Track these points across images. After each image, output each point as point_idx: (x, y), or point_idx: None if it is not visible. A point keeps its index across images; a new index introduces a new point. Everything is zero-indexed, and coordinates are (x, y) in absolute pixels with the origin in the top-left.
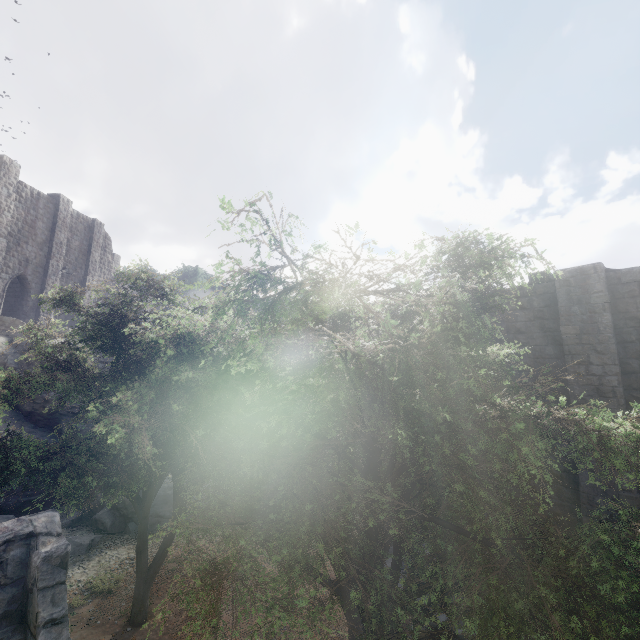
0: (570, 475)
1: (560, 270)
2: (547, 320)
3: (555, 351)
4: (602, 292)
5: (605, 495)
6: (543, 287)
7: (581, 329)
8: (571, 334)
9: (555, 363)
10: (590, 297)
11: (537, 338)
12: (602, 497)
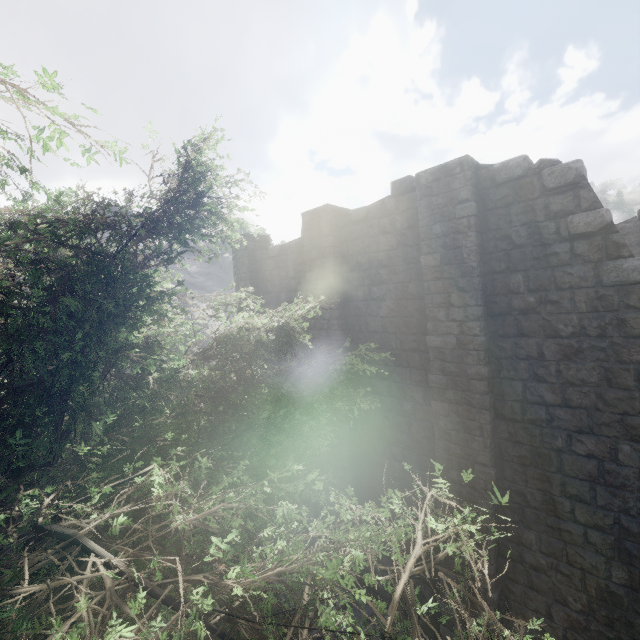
0: (430, 442)
1: (421, 172)
2: (410, 247)
3: (418, 289)
4: (468, 201)
5: (459, 469)
6: (406, 200)
7: (442, 258)
8: (431, 266)
9: (418, 305)
10: (454, 210)
11: (400, 272)
12: (456, 471)
